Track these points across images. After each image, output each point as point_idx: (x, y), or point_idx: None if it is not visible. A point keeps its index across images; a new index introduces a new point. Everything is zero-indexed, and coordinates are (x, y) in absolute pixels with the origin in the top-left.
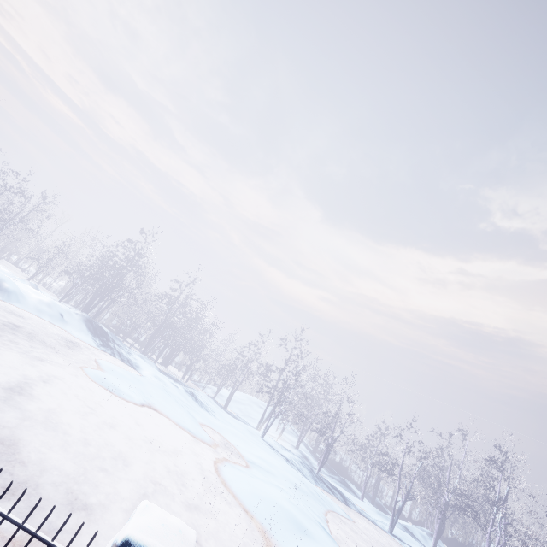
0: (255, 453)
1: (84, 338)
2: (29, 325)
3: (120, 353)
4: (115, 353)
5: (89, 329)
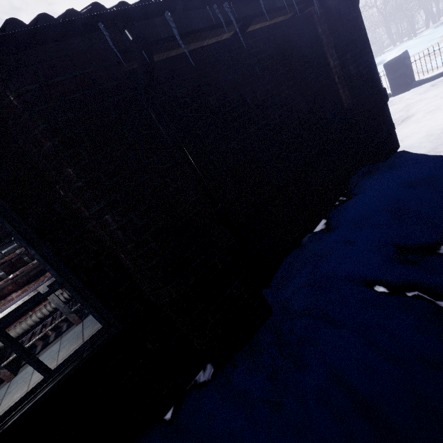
0: None
1: None
2: None
3: None
4: None
5: None
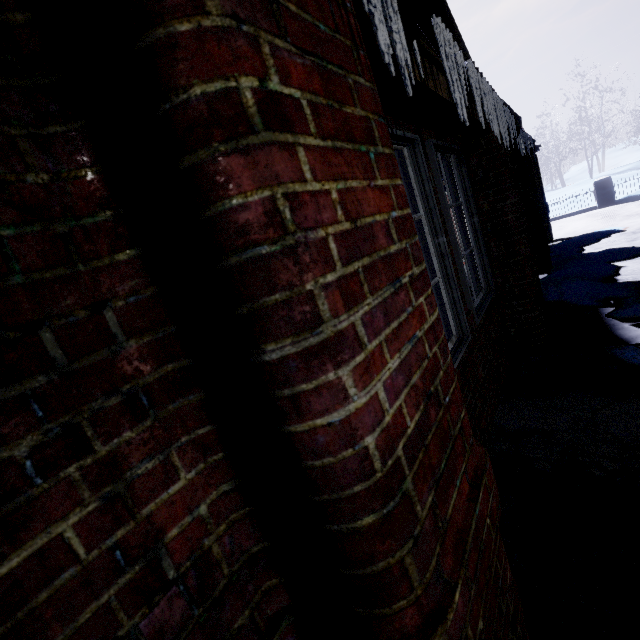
0: (563, 195)
1: None
2: None
3: None
4: None
5: None
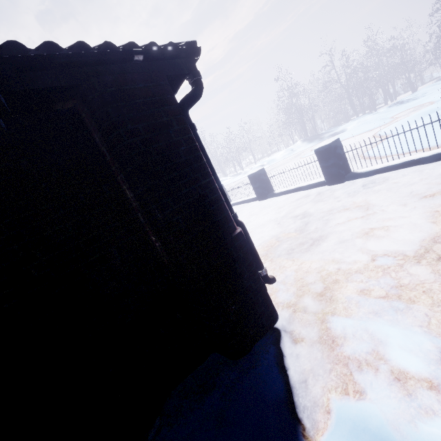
0: None
1: (307, 148)
2: (282, 164)
3: (330, 135)
4: (328, 137)
5: (308, 142)
